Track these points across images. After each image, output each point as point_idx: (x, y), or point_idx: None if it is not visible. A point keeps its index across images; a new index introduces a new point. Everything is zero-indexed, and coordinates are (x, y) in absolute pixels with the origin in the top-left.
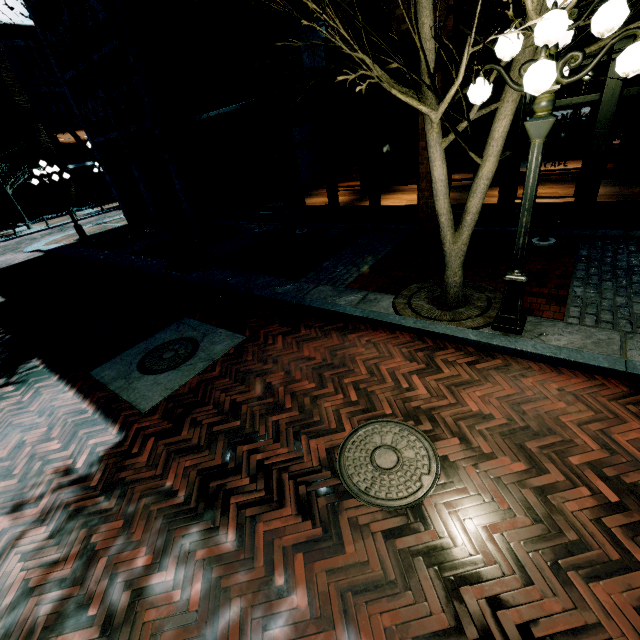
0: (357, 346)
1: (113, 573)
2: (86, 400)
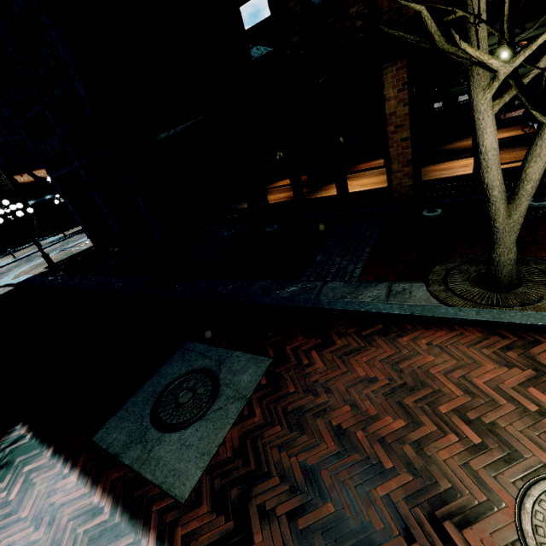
0: (420, 353)
1: None
2: (96, 488)
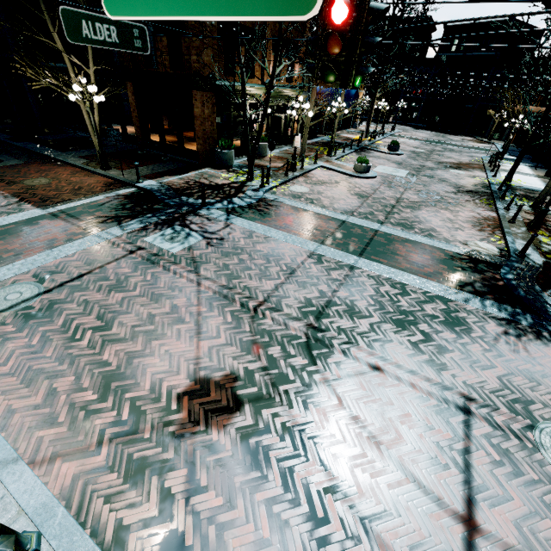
0: (60, 169)
1: None
2: None
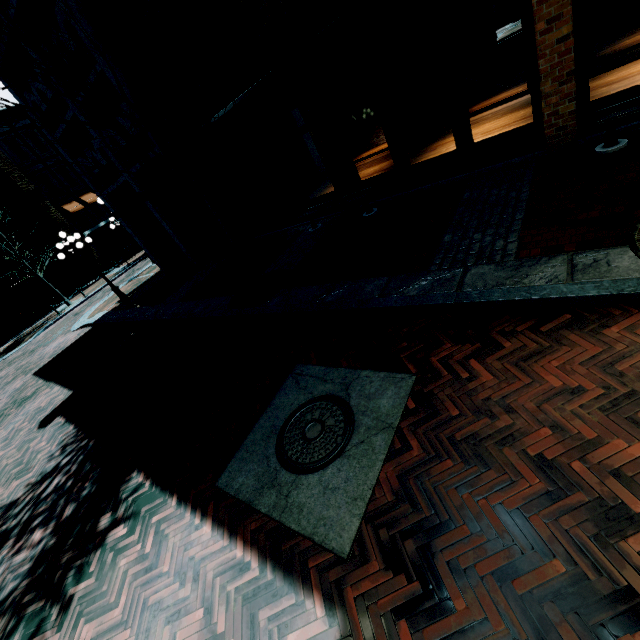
0: None
1: None
2: (235, 540)
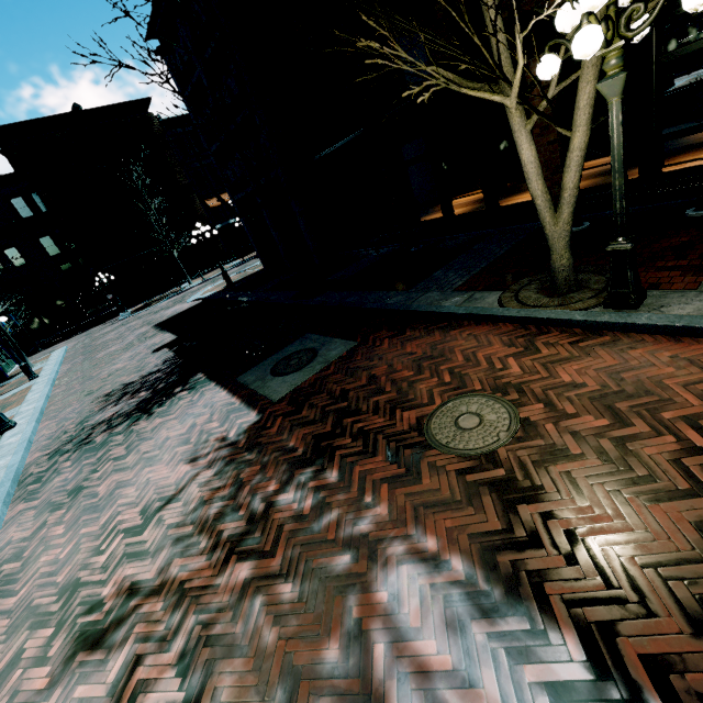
0: (457, 339)
1: (254, 494)
2: (235, 396)
